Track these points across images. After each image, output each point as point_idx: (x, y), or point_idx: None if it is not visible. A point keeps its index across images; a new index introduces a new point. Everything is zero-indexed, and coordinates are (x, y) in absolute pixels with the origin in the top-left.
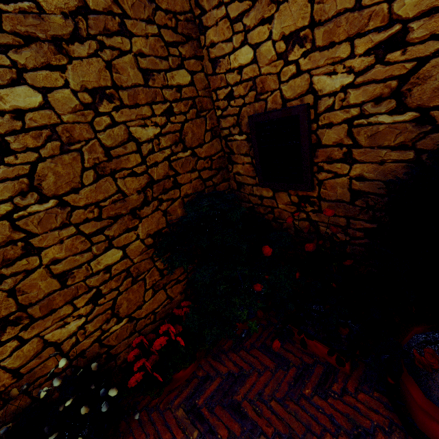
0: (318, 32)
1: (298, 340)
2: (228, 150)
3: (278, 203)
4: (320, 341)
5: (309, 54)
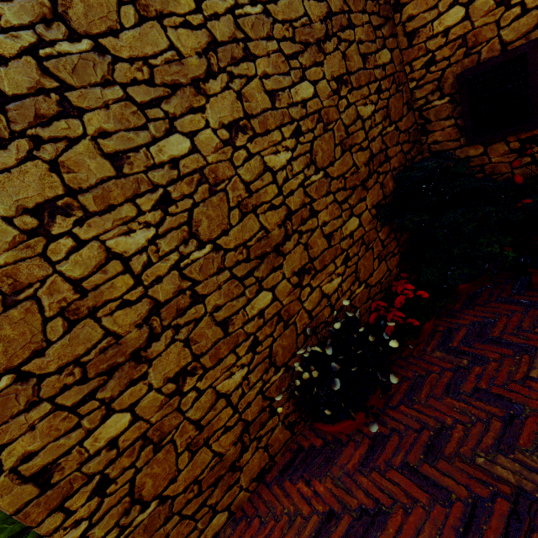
0: None
1: None
2: (422, 121)
3: (490, 158)
4: None
5: None
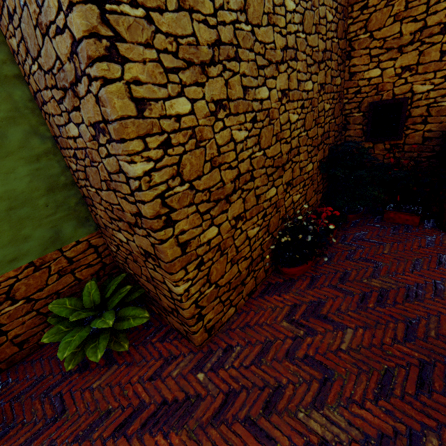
0: (420, 67)
1: (387, 219)
2: (345, 122)
3: (375, 150)
4: (404, 212)
5: (413, 76)
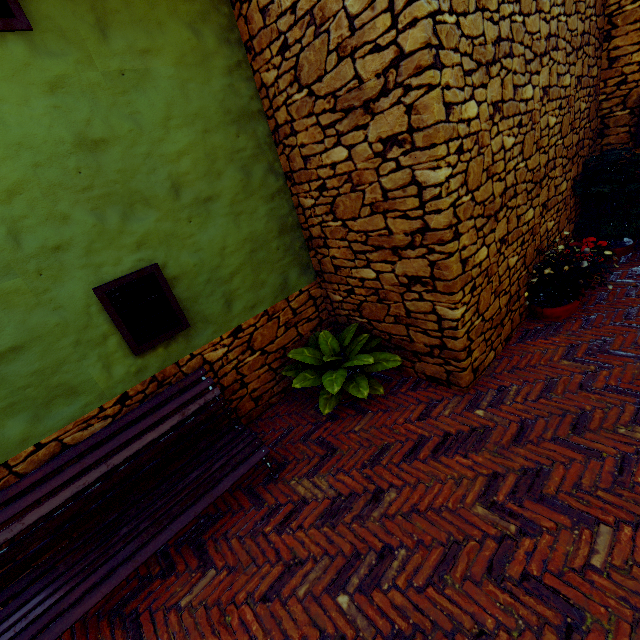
0: None
1: None
2: (602, 126)
3: None
4: None
5: None
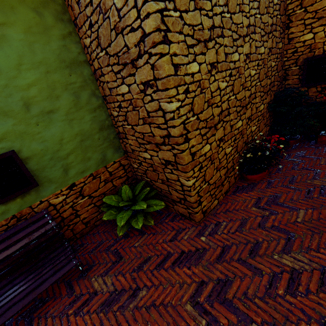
0: None
1: (320, 142)
2: (285, 75)
3: (309, 93)
4: None
5: None
